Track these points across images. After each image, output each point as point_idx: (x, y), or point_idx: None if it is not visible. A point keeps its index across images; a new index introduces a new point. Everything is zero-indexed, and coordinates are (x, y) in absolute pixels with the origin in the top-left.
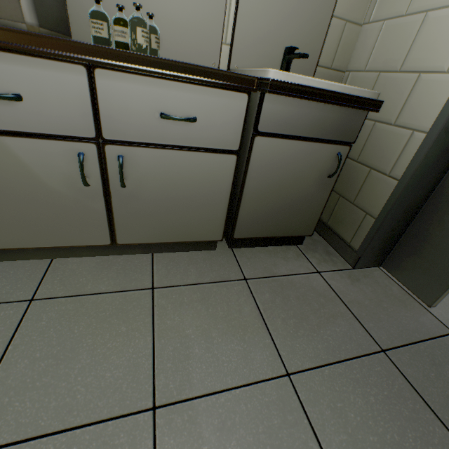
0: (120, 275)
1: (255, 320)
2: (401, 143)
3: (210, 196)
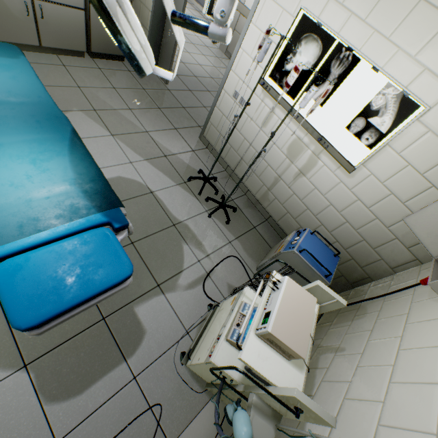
0: (48, 60)
1: (104, 78)
2: (148, 16)
3: (77, 28)
